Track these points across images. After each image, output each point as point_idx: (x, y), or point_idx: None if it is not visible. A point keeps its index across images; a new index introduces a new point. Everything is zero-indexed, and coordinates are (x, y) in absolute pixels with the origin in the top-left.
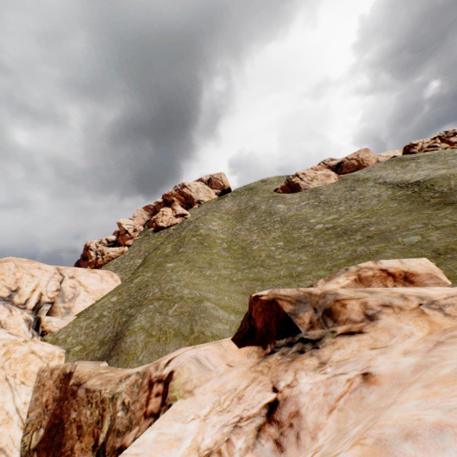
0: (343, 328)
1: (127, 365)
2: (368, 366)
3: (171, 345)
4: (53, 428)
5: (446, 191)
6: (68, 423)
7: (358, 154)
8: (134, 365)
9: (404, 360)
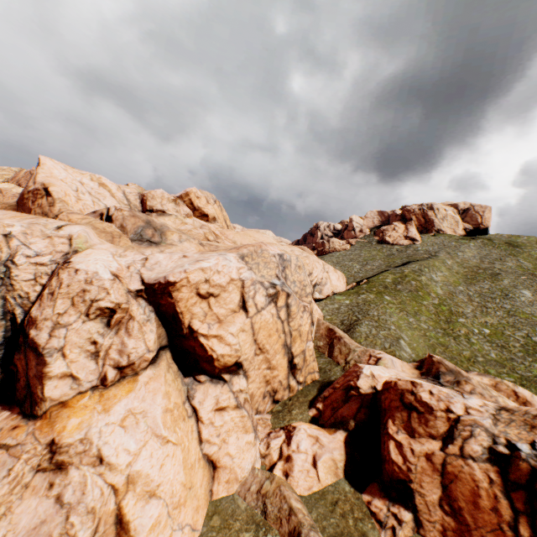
0: (457, 389)
1: (356, 342)
2: None
3: (377, 347)
4: (325, 344)
5: None
6: (336, 347)
7: None
8: (359, 344)
9: None
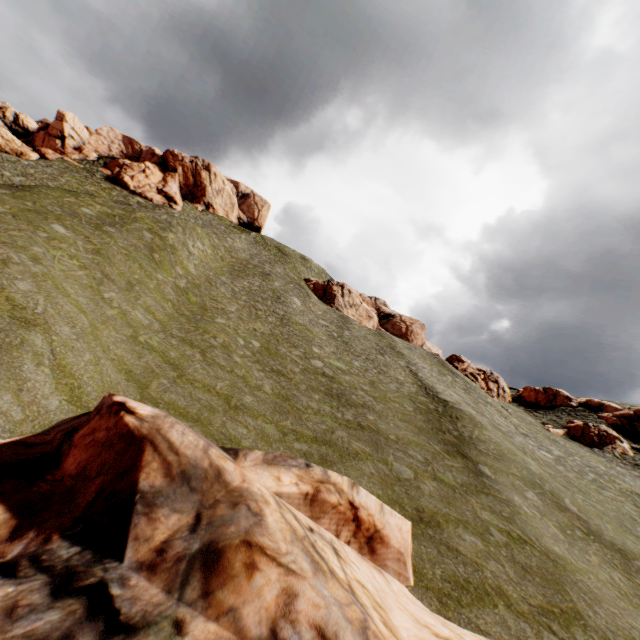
0: (206, 631)
1: None
2: None
3: None
4: None
5: (466, 437)
6: None
7: (413, 323)
8: None
9: None
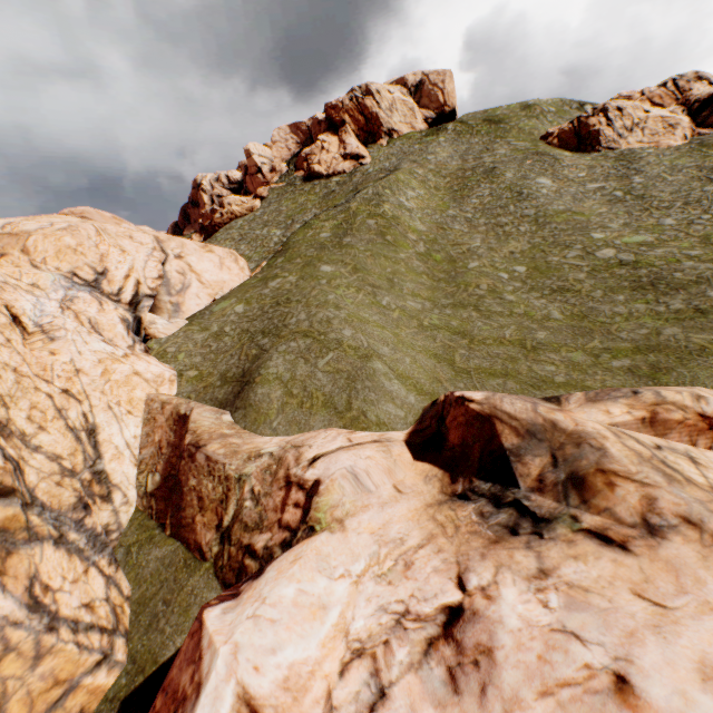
0: (594, 520)
1: (257, 429)
2: (629, 659)
3: (317, 419)
4: (170, 478)
5: None
6: (187, 488)
7: None
8: (266, 432)
9: (703, 707)
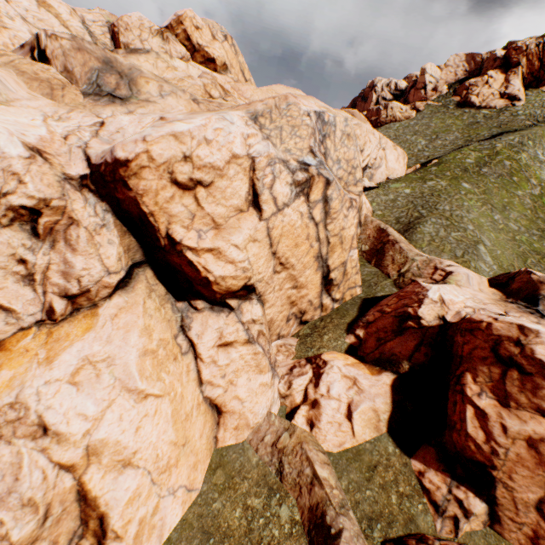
0: None
1: (415, 247)
2: None
3: (444, 255)
4: (372, 249)
5: None
6: (387, 254)
7: None
8: (419, 250)
9: None
